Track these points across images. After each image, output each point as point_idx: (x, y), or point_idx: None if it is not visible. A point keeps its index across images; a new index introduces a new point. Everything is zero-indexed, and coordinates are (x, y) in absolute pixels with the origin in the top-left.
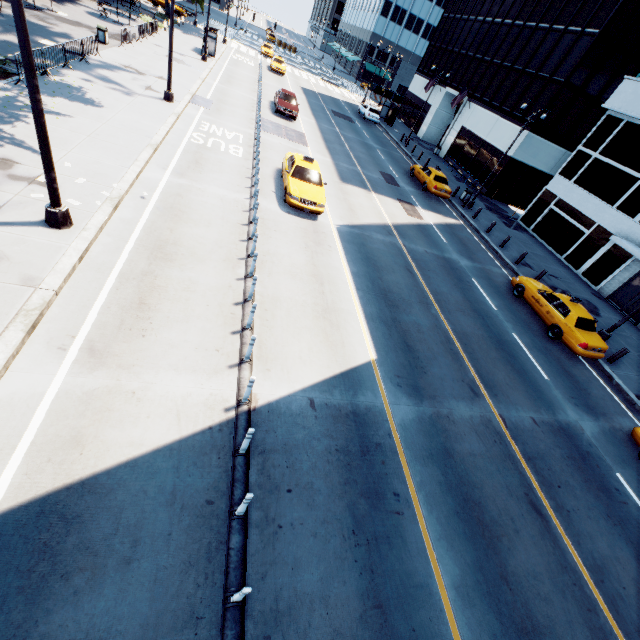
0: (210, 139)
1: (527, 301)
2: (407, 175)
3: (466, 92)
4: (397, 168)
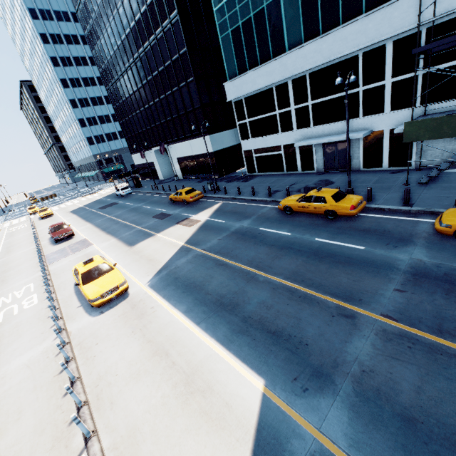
0: (0, 313)
1: (298, 211)
2: (171, 204)
3: (163, 143)
4: (162, 205)
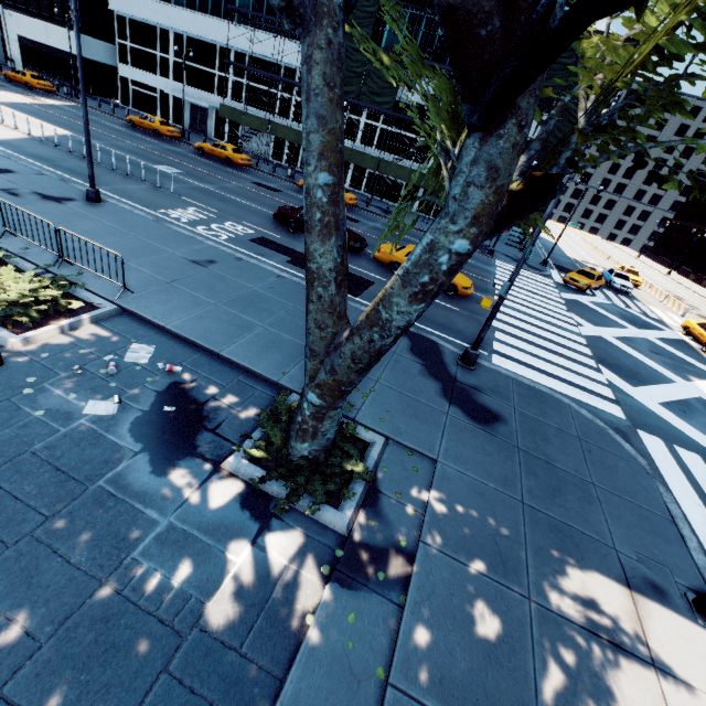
0: None
1: (139, 126)
2: (5, 81)
3: None
4: None
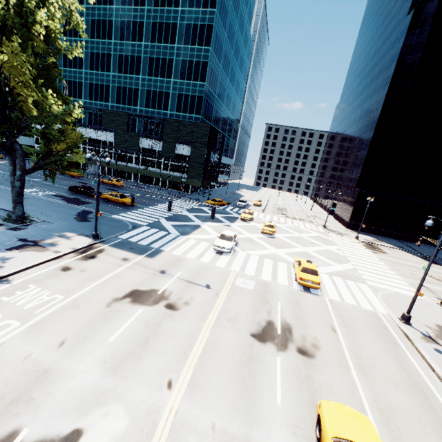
0: None
1: None
2: None
3: None
4: None
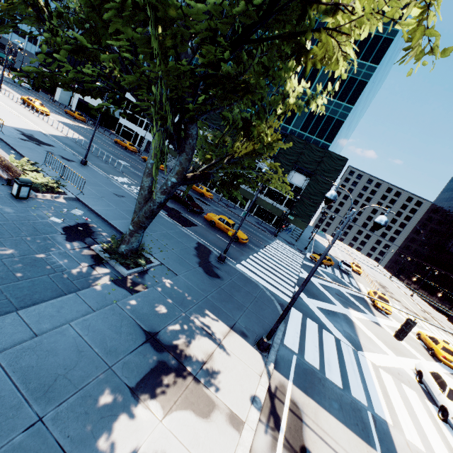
0: None
1: (119, 143)
2: (64, 113)
3: (76, 83)
4: (58, 110)
